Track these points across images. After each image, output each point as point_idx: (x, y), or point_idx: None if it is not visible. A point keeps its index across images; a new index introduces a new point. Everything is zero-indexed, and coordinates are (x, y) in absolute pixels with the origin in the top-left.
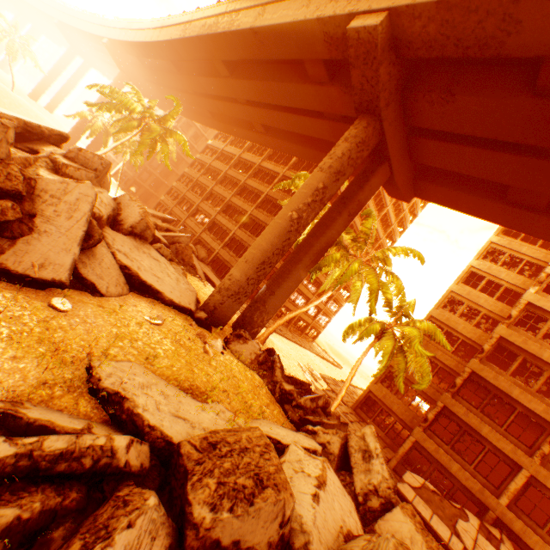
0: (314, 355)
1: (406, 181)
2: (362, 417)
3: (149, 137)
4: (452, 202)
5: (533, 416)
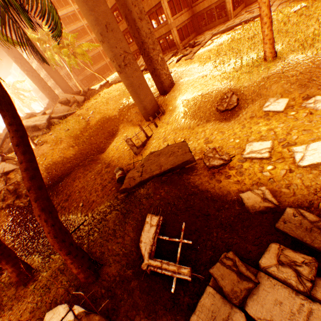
0: None
1: None
2: None
3: (15, 96)
4: None
5: None
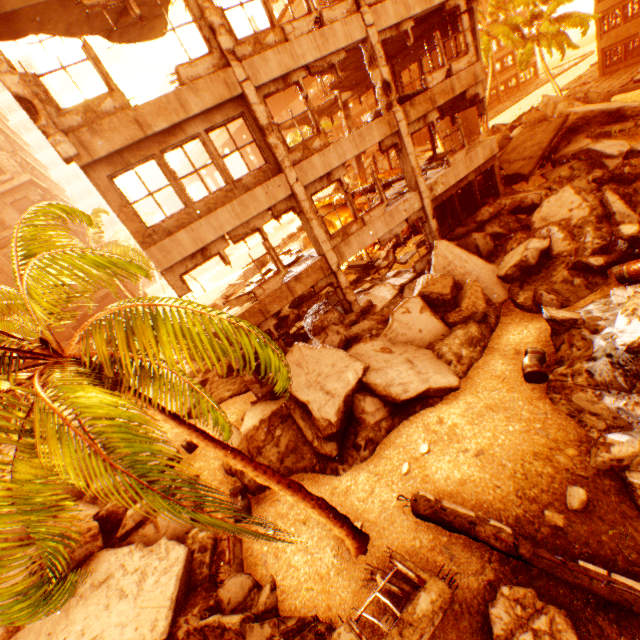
0: (544, 86)
1: None
2: (613, 71)
3: None
4: None
5: None
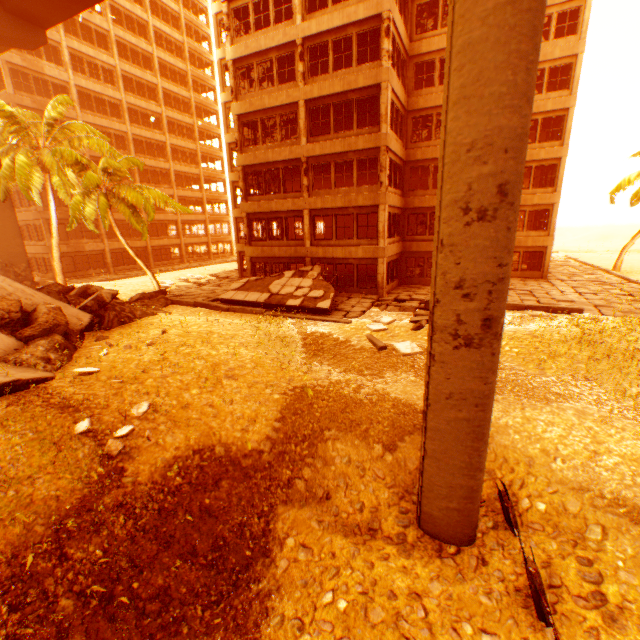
0: (223, 264)
1: (0, 20)
2: None
3: None
4: (58, 8)
5: (290, 164)
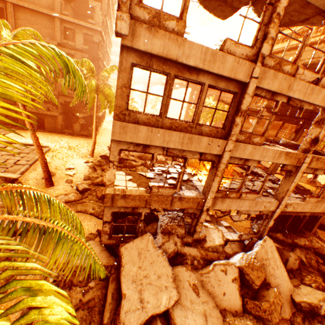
0: None
1: None
2: None
3: None
4: None
5: None
